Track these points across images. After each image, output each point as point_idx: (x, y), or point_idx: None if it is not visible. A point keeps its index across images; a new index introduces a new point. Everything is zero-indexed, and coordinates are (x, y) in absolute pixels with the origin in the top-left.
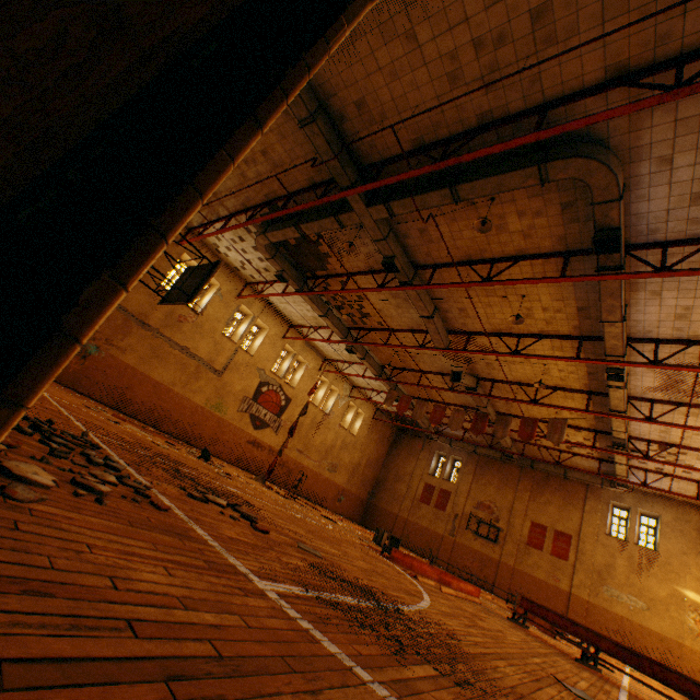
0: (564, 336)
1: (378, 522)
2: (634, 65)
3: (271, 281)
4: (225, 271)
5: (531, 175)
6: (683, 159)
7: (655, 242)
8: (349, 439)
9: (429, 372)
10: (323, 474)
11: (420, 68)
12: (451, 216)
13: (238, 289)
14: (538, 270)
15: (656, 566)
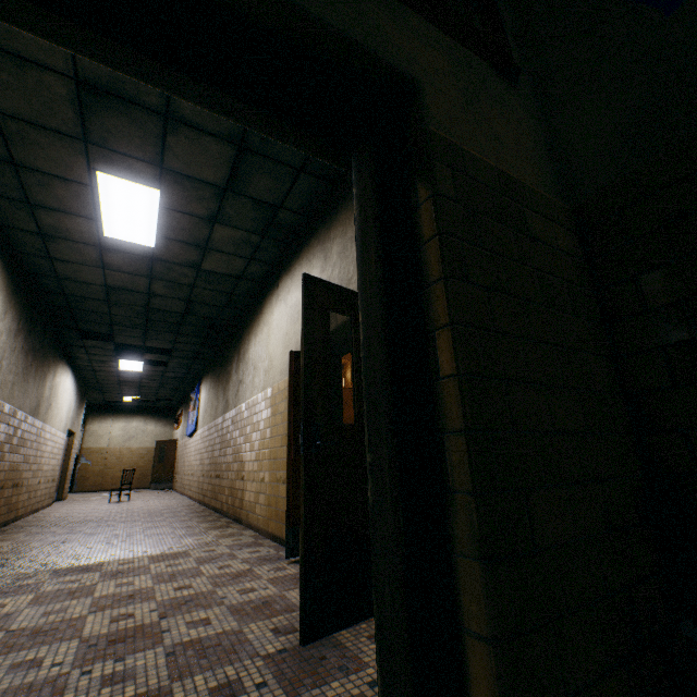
0: None
1: None
2: None
3: None
4: None
5: None
6: None
7: None
8: None
9: None
10: None
11: None
12: None
13: None
14: None
15: None
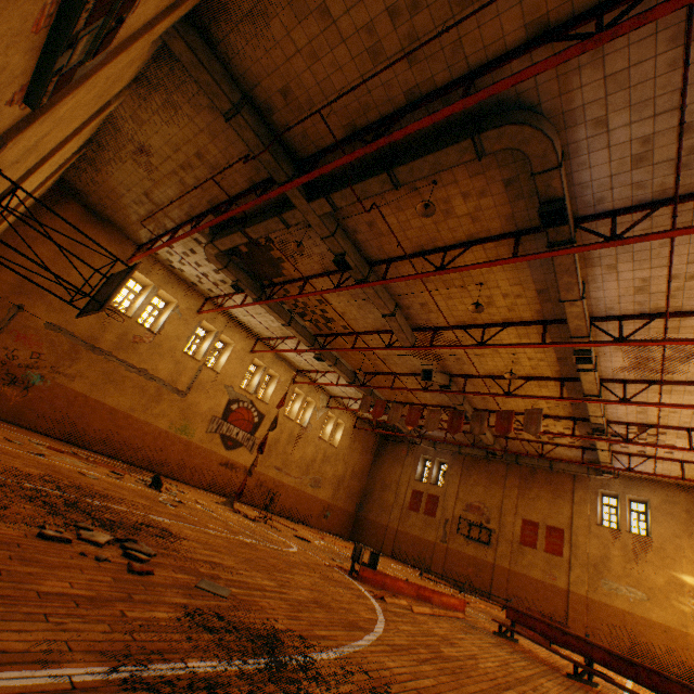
0: (528, 322)
1: (369, 535)
2: (554, 19)
3: (231, 294)
4: (183, 287)
5: (466, 149)
6: (618, 119)
7: (603, 212)
8: (330, 451)
9: (402, 374)
10: (305, 490)
11: (339, 46)
12: (396, 205)
13: (198, 305)
14: (492, 255)
15: (651, 552)
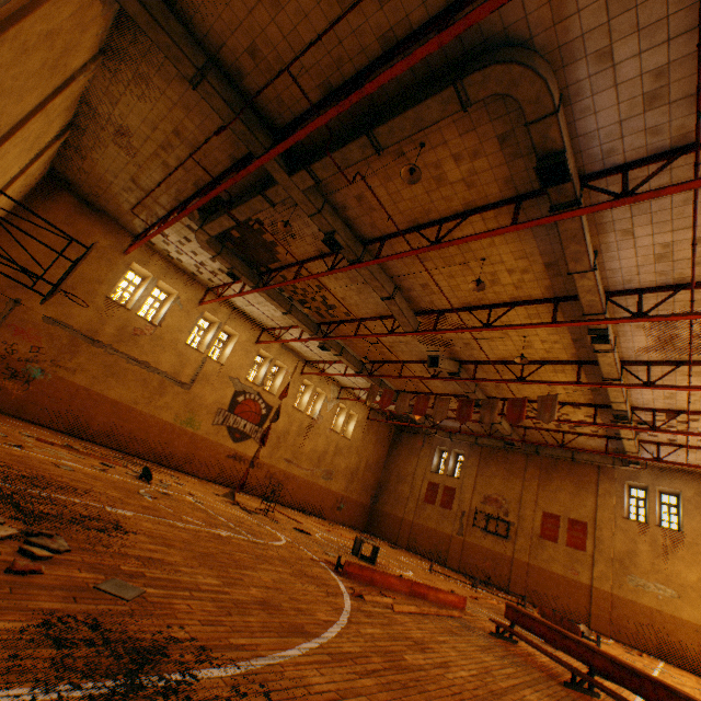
0: (538, 300)
1: (384, 527)
2: None
3: (230, 283)
4: (183, 278)
5: (449, 100)
6: (624, 48)
7: (614, 166)
8: (343, 443)
9: (410, 362)
10: (317, 482)
11: None
12: (384, 174)
13: (200, 295)
14: (492, 225)
15: (683, 547)
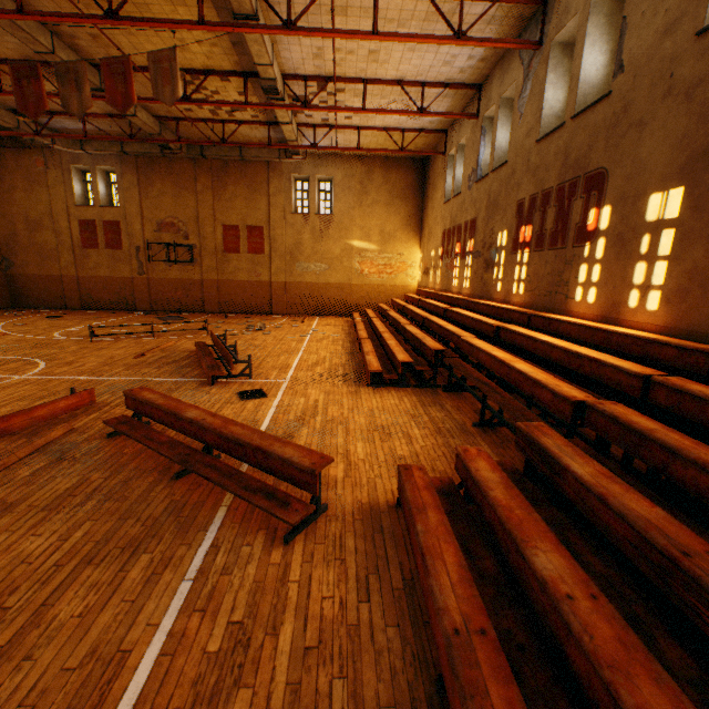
0: None
1: (41, 295)
2: None
3: None
4: None
5: None
6: None
7: None
8: None
9: None
10: None
11: None
12: None
13: None
14: None
15: (333, 229)
